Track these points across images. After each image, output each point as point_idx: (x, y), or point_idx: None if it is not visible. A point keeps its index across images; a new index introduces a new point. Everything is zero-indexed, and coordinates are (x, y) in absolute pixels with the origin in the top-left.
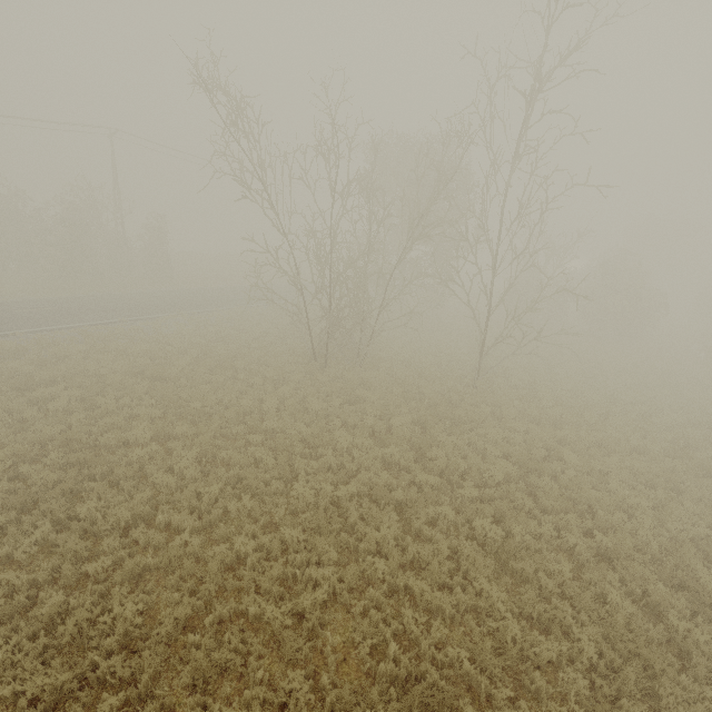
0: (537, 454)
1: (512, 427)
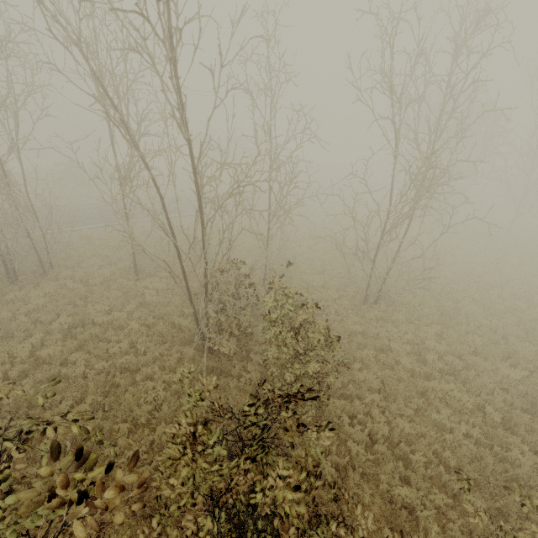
0: None
1: None
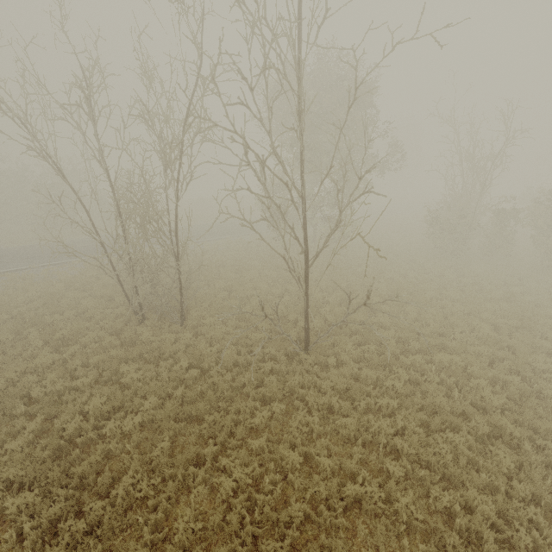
0: (268, 548)
1: (287, 455)
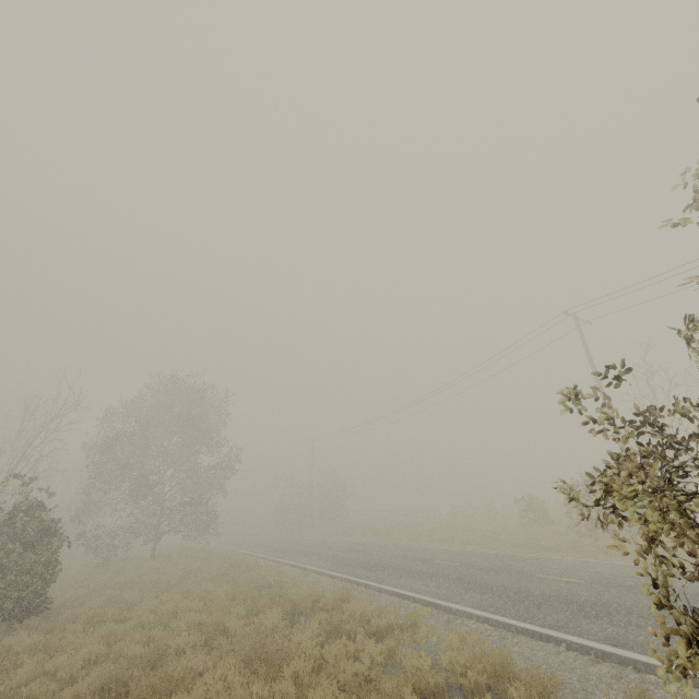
0: None
1: None
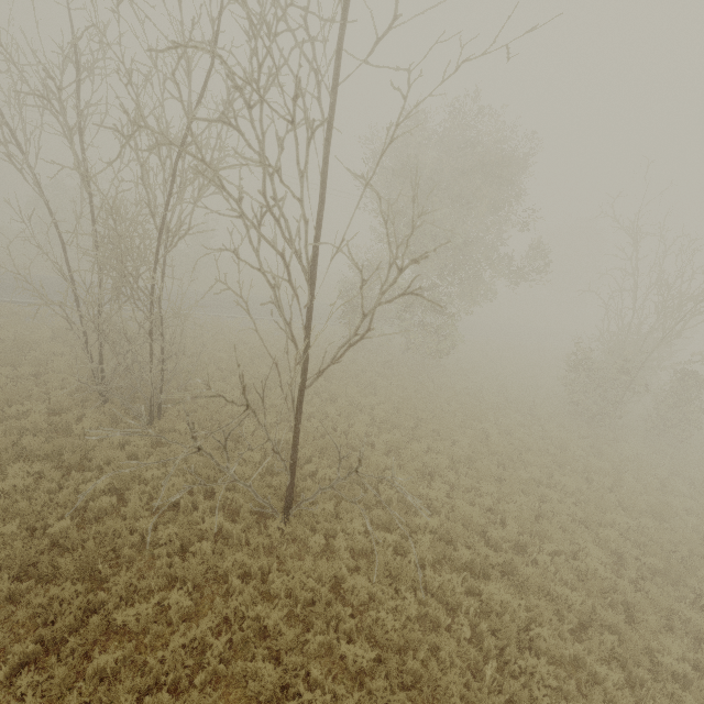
0: None
1: None
